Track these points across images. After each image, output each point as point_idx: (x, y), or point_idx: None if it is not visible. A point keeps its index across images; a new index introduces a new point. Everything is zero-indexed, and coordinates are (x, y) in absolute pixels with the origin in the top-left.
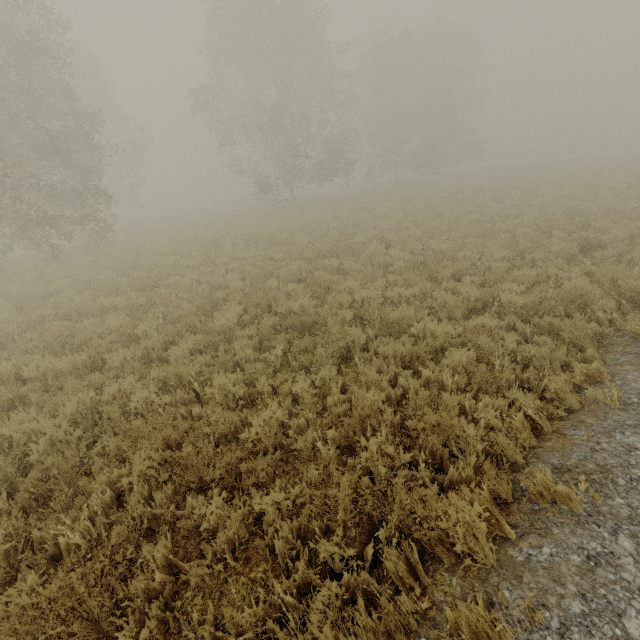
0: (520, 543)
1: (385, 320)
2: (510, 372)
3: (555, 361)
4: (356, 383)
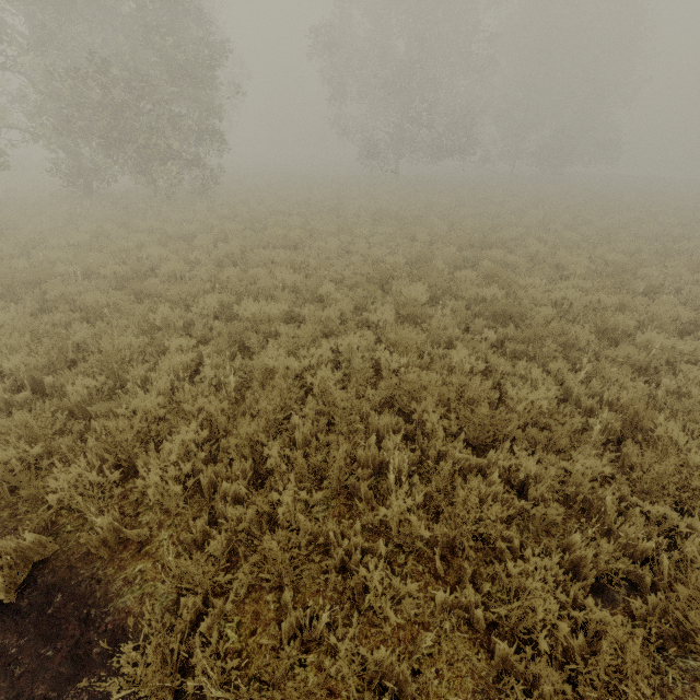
0: None
1: (599, 324)
2: None
3: None
4: (600, 380)
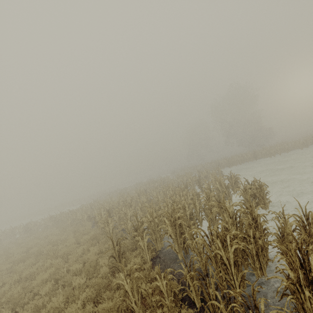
0: None
1: None
2: None
3: None
4: None
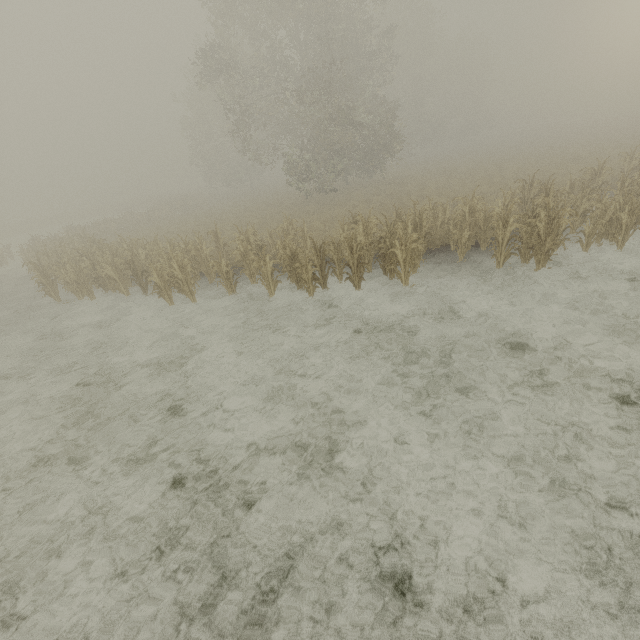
0: None
1: None
2: None
3: None
4: None
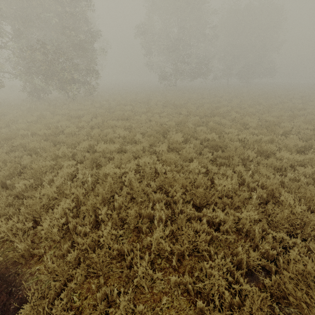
0: None
1: (260, 149)
2: None
3: None
4: (258, 174)
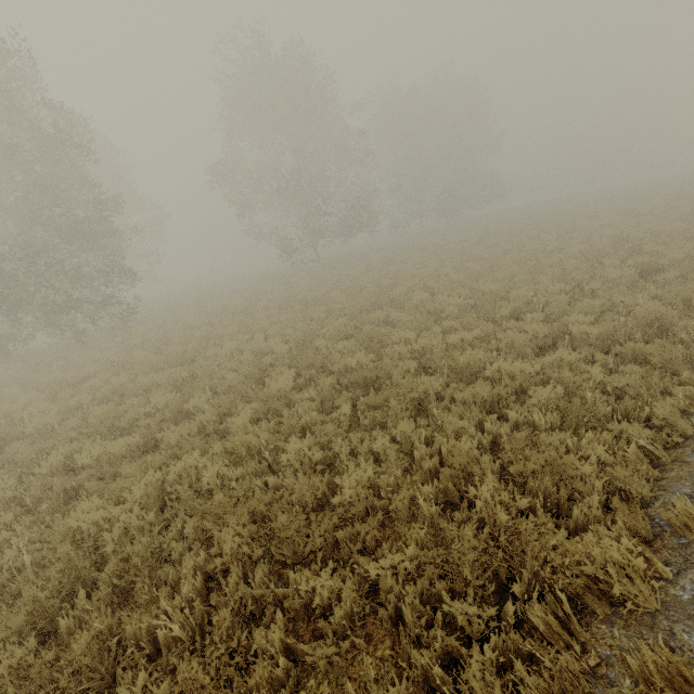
0: (679, 581)
1: (454, 366)
2: (604, 405)
3: (653, 387)
4: (441, 433)
